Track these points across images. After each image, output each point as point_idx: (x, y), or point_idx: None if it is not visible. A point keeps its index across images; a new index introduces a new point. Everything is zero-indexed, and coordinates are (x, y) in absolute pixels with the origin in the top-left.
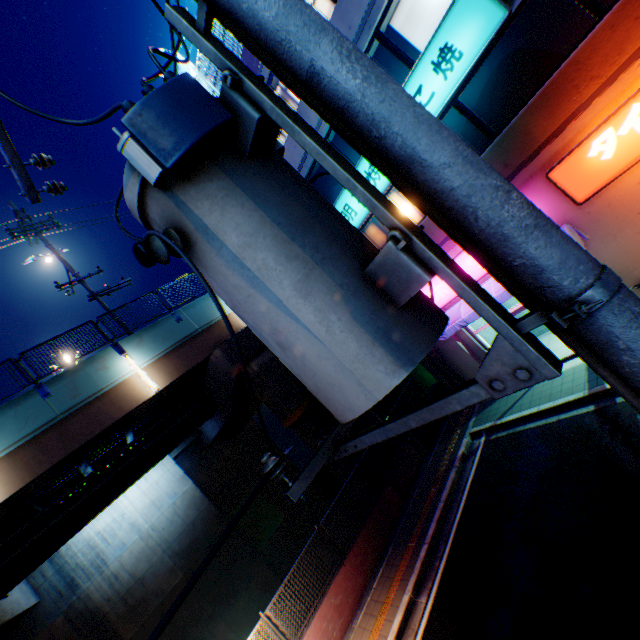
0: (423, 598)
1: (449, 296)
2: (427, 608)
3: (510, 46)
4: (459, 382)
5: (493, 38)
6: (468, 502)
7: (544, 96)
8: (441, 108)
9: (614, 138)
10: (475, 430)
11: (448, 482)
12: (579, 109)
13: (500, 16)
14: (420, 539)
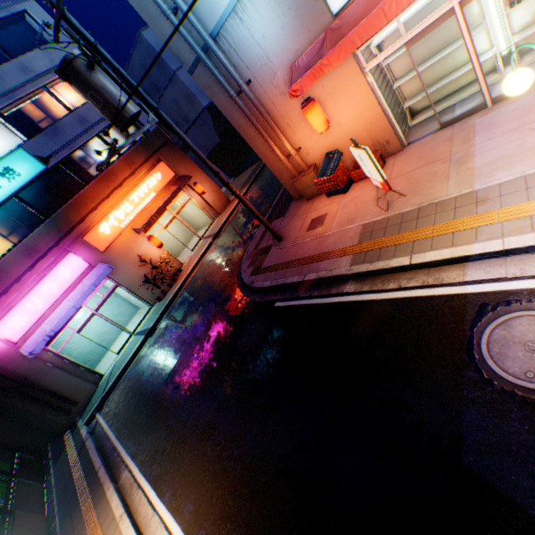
0: (126, 472)
1: (32, 321)
2: (133, 466)
3: (47, 184)
4: (58, 397)
5: (41, 174)
6: (116, 425)
7: (74, 204)
8: (10, 195)
9: (109, 226)
10: (90, 416)
11: (90, 444)
12: (91, 212)
13: (43, 167)
14: (93, 477)
